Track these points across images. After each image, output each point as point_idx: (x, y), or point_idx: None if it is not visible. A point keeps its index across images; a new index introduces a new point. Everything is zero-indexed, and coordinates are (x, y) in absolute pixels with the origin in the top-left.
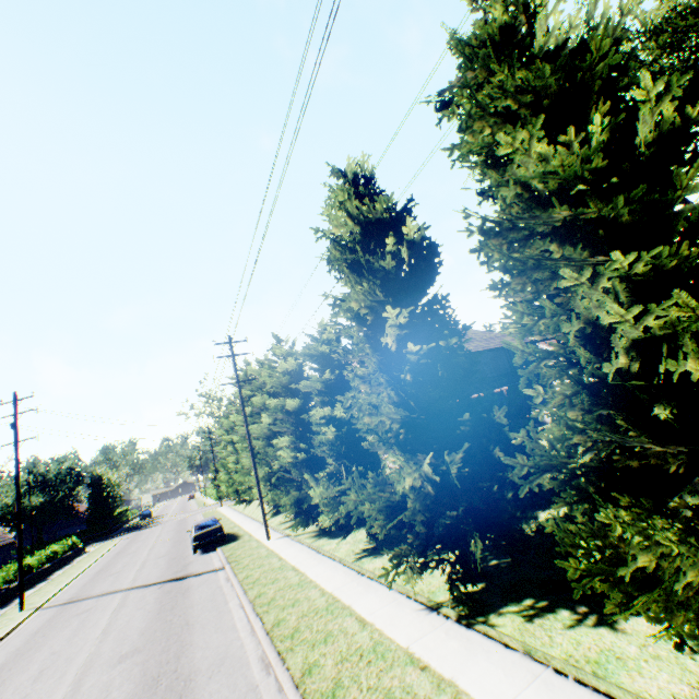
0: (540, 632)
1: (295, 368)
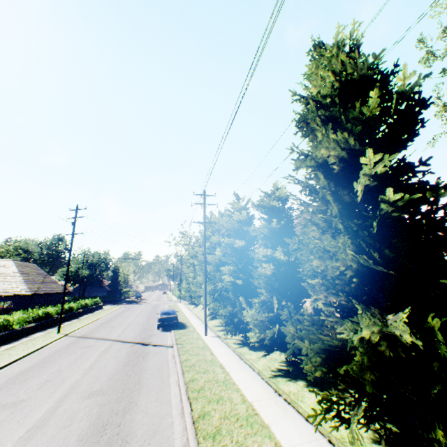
0: None
1: (245, 219)
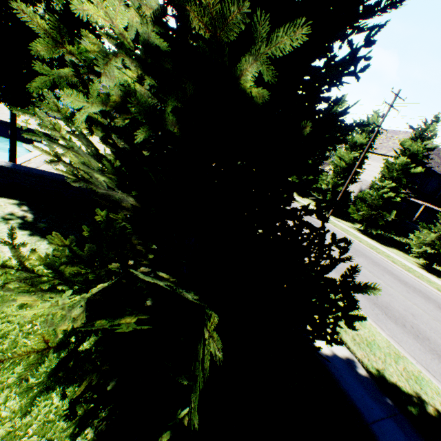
0: None
1: (429, 147)
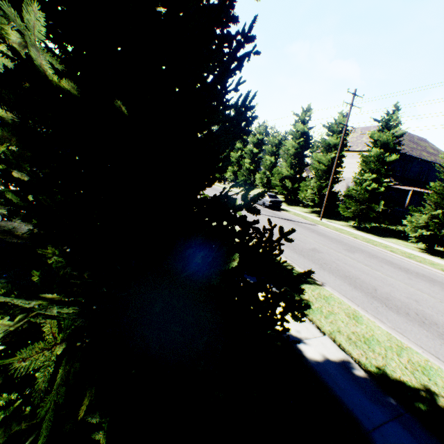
0: None
1: (398, 135)
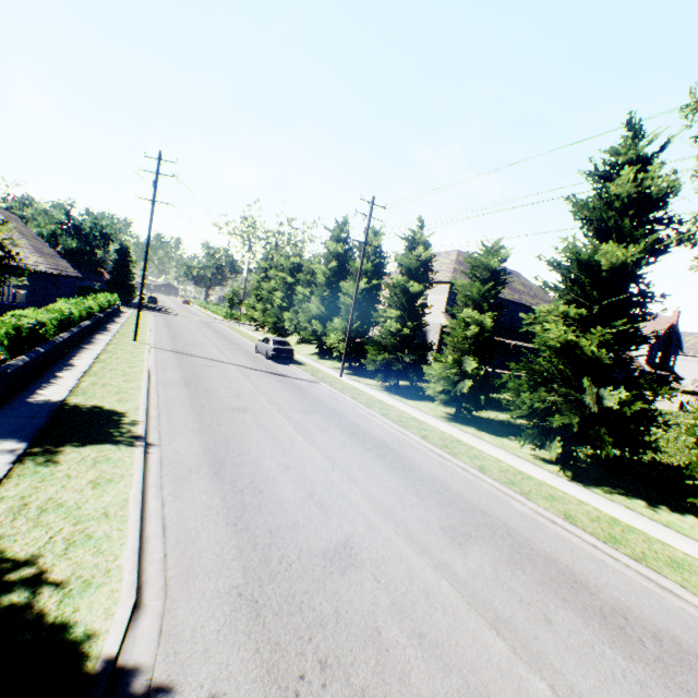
0: (625, 503)
1: (425, 258)
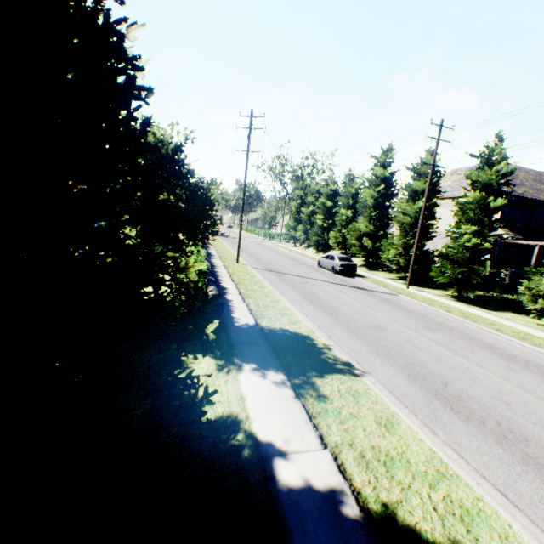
0: None
1: (504, 172)
